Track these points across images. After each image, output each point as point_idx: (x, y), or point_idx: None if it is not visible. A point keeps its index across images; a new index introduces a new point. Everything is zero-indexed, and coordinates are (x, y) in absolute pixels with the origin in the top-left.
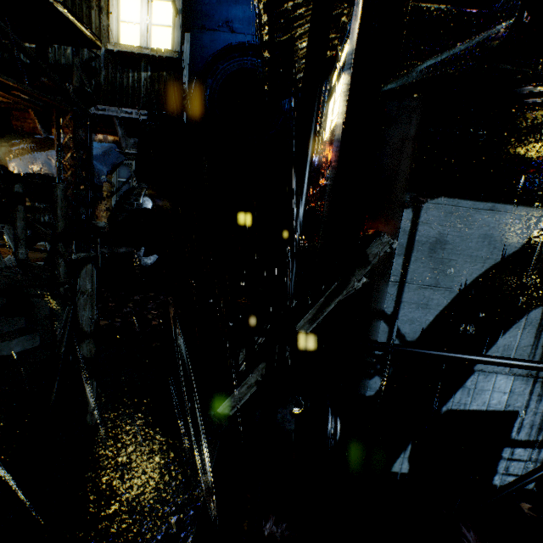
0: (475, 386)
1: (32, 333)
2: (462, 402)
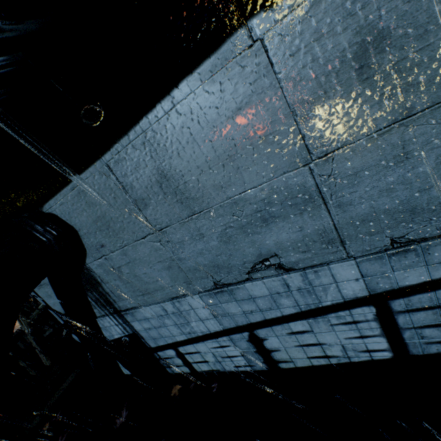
0: (105, 326)
1: (54, 325)
2: (110, 335)
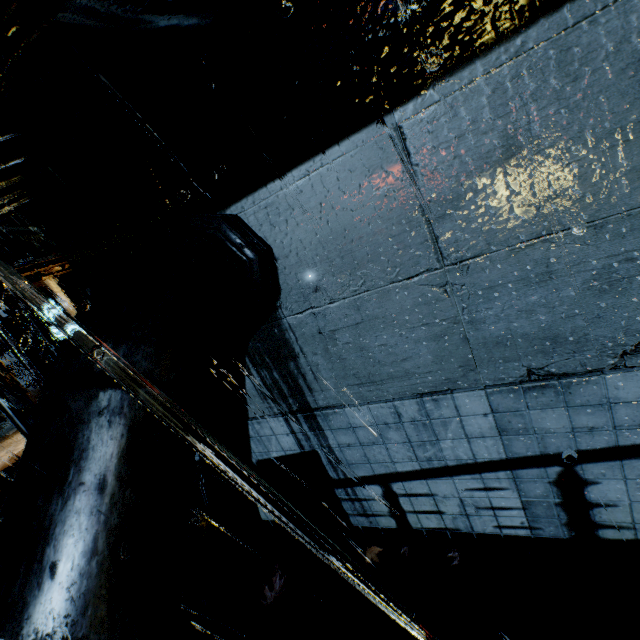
0: (259, 435)
1: None
2: (263, 452)
